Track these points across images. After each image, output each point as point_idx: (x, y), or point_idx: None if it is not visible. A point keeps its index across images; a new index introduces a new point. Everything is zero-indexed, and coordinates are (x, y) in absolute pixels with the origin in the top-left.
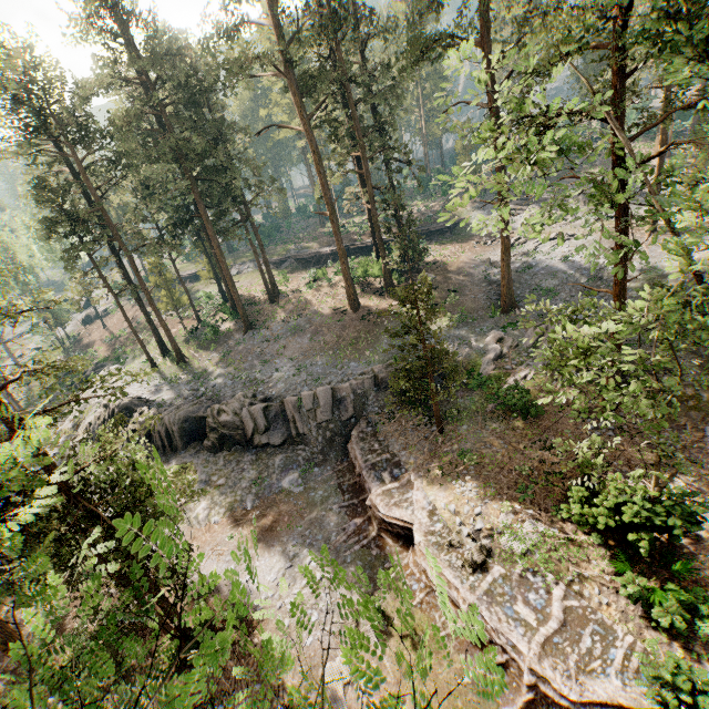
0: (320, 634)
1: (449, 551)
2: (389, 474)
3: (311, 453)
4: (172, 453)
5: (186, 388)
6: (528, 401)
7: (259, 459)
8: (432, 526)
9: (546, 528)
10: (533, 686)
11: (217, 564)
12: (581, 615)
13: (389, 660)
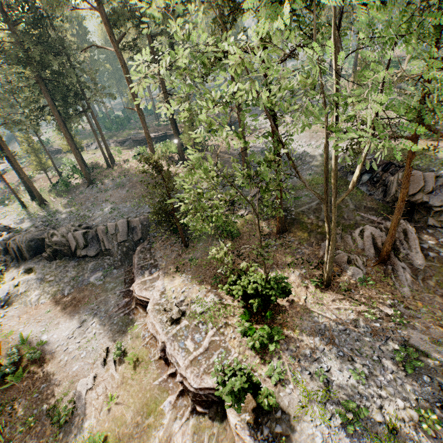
0: (83, 364)
1: (163, 313)
2: (149, 272)
3: (113, 261)
4: (23, 261)
5: (37, 220)
6: (239, 229)
7: (80, 264)
8: (160, 300)
9: (219, 299)
10: (183, 383)
11: (35, 327)
12: (217, 344)
13: (117, 376)
